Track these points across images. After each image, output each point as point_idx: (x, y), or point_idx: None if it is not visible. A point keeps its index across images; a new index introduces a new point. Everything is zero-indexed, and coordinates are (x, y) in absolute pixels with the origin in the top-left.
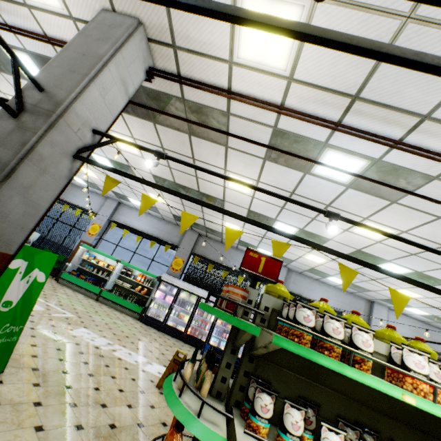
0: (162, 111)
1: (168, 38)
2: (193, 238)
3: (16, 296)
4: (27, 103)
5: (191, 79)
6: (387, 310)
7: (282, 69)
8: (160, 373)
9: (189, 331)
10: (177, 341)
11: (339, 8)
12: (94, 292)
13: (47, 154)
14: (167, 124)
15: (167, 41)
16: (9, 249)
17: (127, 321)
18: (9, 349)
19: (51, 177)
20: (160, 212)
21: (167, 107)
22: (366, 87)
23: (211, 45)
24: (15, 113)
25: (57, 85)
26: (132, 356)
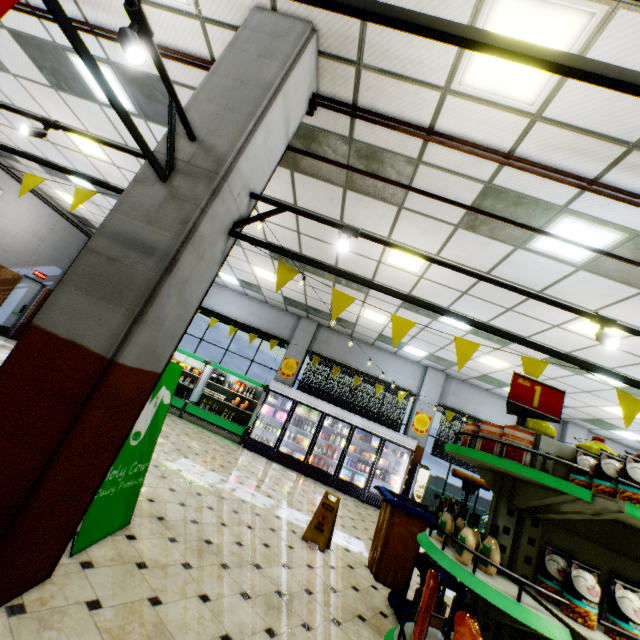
0: (337, 163)
1: (352, 53)
2: (311, 329)
3: (144, 425)
4: (175, 158)
5: (378, 113)
6: (586, 433)
7: (527, 103)
8: (298, 520)
9: (310, 460)
10: (296, 474)
11: None
12: (175, 406)
13: (207, 234)
14: (313, 173)
15: (350, 57)
16: (158, 366)
17: (228, 447)
18: (135, 493)
19: (206, 265)
20: (264, 293)
21: (319, 150)
22: None
23: (420, 64)
24: (165, 175)
25: (213, 130)
26: (256, 497)
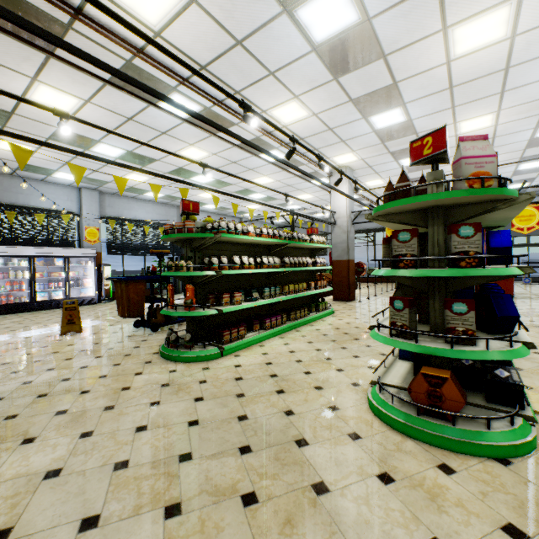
0: (6, 31)
1: None
2: None
3: None
4: None
5: None
6: None
7: (152, 24)
8: (42, 332)
9: None
10: None
11: (206, 16)
12: None
13: None
14: None
15: None
16: None
17: None
18: None
19: None
20: None
21: None
22: (211, 65)
23: None
24: None
25: None
26: None
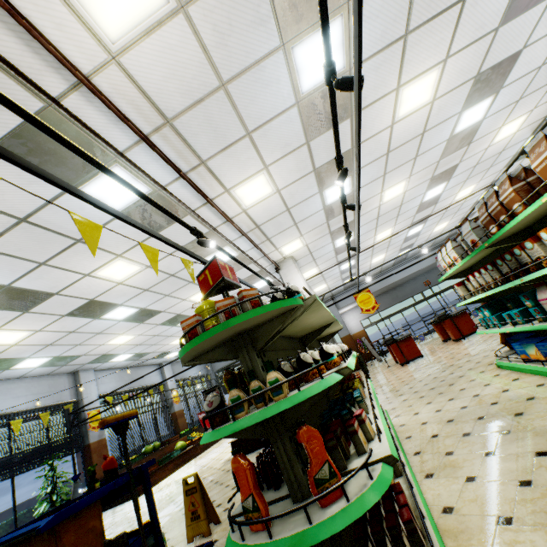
0: None
1: None
2: None
3: None
4: None
5: None
6: (94, 372)
7: (110, 38)
8: None
9: None
10: None
11: (193, 36)
12: None
13: None
14: None
15: None
16: None
17: None
18: None
19: None
20: None
21: None
22: (180, 118)
23: None
24: None
25: None
26: None
